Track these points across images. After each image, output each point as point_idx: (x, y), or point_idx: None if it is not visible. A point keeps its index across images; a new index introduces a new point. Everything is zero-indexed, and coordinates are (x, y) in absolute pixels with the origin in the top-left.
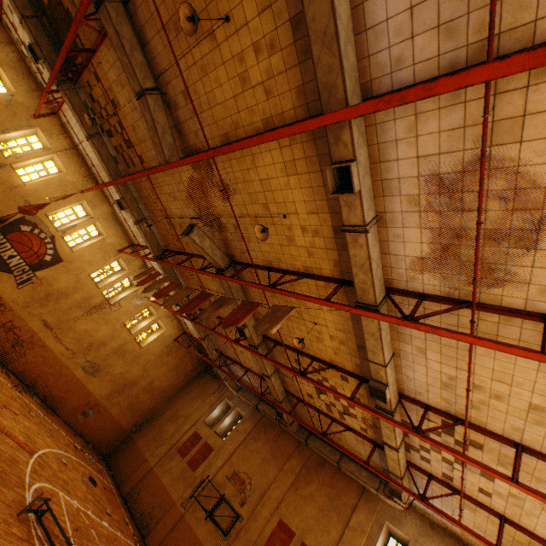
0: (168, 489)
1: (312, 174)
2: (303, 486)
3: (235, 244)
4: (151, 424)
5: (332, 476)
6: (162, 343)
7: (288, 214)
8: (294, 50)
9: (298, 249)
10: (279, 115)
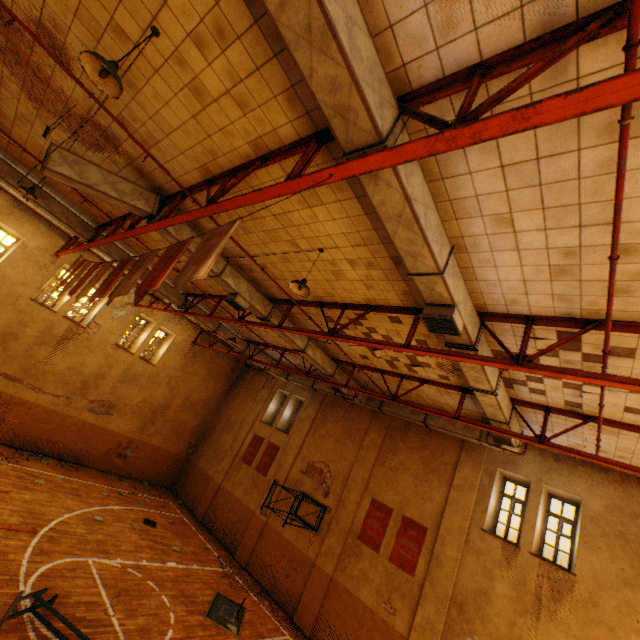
0: (243, 501)
1: None
2: (390, 458)
3: (146, 162)
4: (206, 441)
5: (422, 437)
6: (179, 352)
7: (155, 19)
8: None
9: (220, 107)
10: None
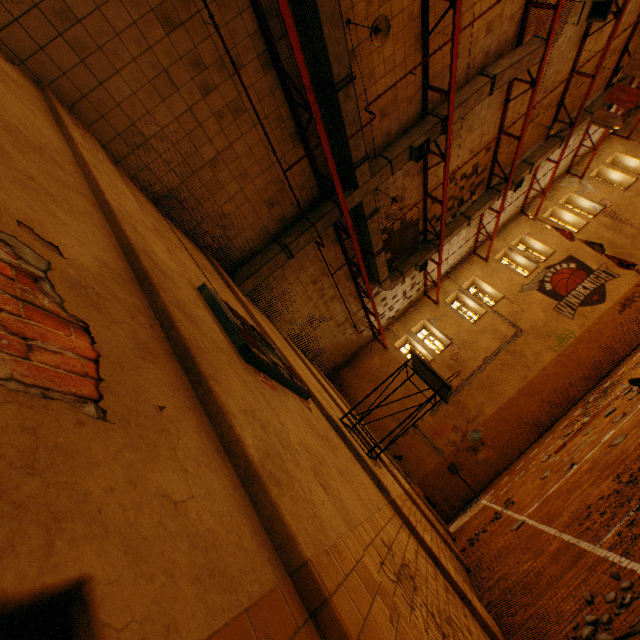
0: None
1: None
2: None
3: None
4: None
5: None
6: (637, 150)
7: None
8: None
9: None
10: None
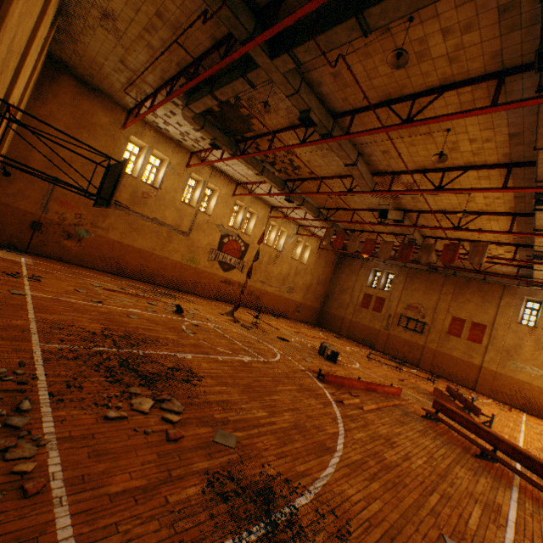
0: (370, 326)
1: (503, 180)
2: (459, 297)
3: (408, 204)
4: (330, 300)
5: (478, 286)
6: (313, 255)
7: (473, 193)
8: (507, 143)
9: (476, 204)
10: (481, 161)
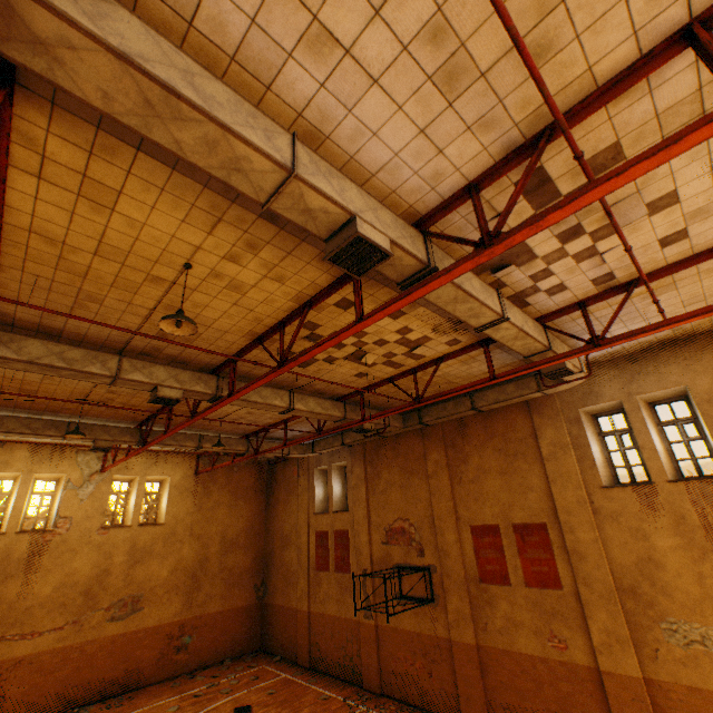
0: (341, 616)
1: None
2: (464, 470)
3: None
4: (271, 572)
5: (483, 427)
6: (184, 494)
7: None
8: None
9: None
10: None
